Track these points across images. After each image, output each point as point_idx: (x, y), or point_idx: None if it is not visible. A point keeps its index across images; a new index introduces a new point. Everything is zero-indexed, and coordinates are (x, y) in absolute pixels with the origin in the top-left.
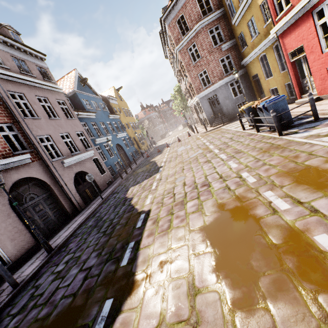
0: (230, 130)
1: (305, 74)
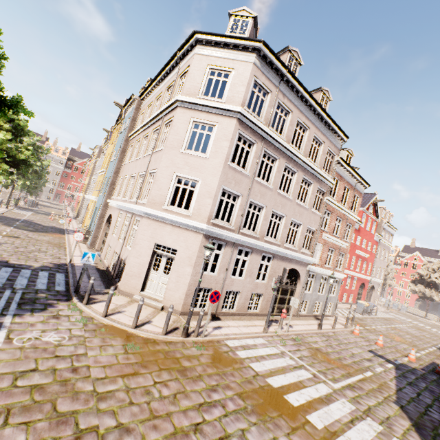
0: (358, 317)
1: None
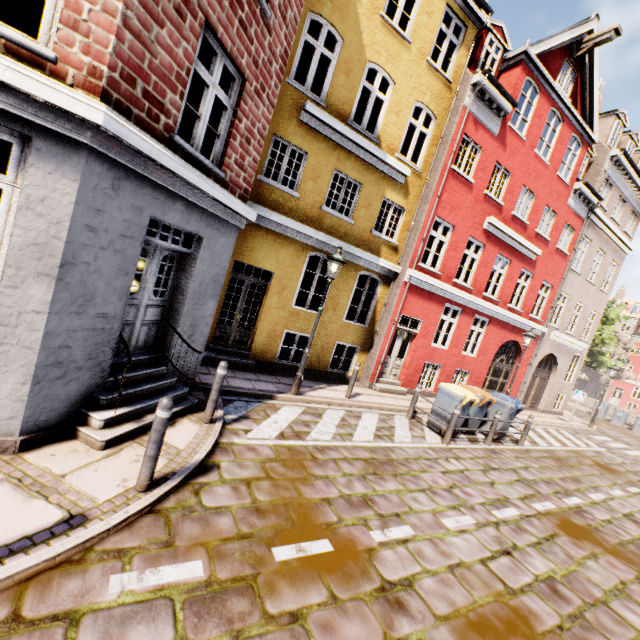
0: (397, 449)
1: (394, 351)
